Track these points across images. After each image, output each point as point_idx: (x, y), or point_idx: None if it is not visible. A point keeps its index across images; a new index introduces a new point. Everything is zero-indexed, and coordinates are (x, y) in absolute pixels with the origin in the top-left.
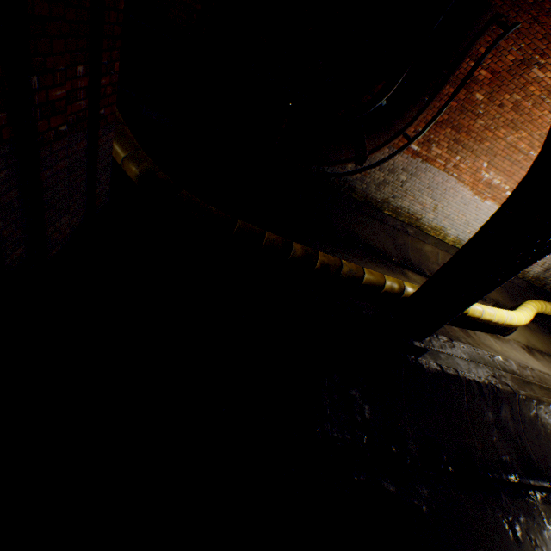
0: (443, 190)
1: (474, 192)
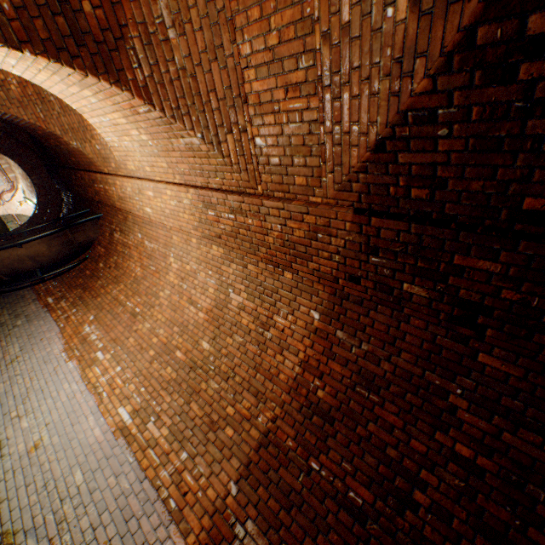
0: (41, 340)
1: (68, 347)
